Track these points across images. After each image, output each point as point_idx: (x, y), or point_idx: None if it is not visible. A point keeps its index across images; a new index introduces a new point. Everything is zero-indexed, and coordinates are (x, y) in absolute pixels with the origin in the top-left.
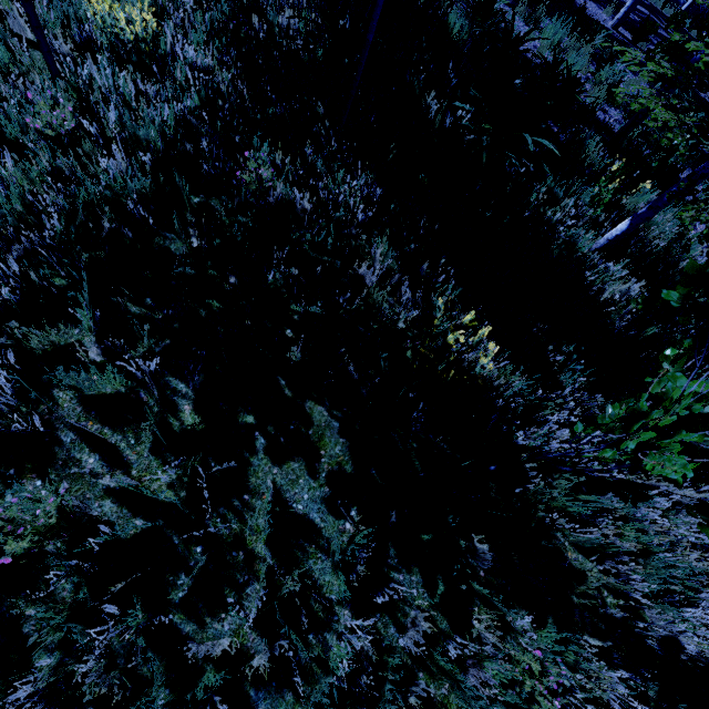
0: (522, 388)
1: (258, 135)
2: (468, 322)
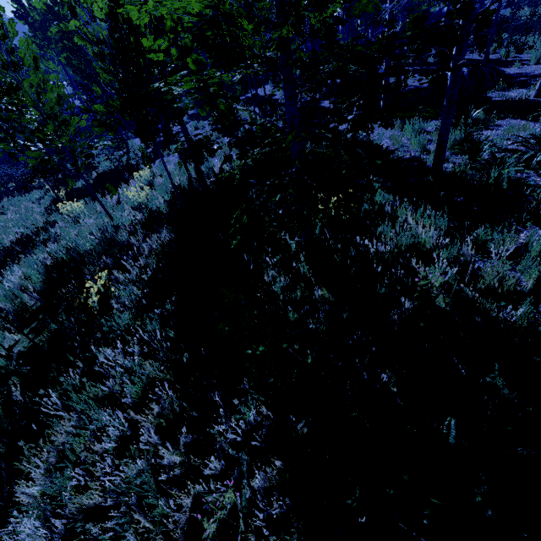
0: (124, 324)
1: (154, 222)
2: (103, 280)
